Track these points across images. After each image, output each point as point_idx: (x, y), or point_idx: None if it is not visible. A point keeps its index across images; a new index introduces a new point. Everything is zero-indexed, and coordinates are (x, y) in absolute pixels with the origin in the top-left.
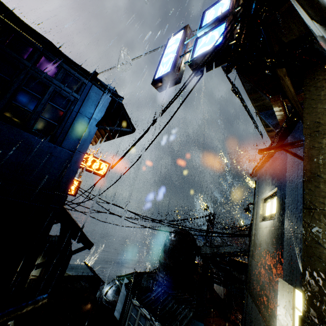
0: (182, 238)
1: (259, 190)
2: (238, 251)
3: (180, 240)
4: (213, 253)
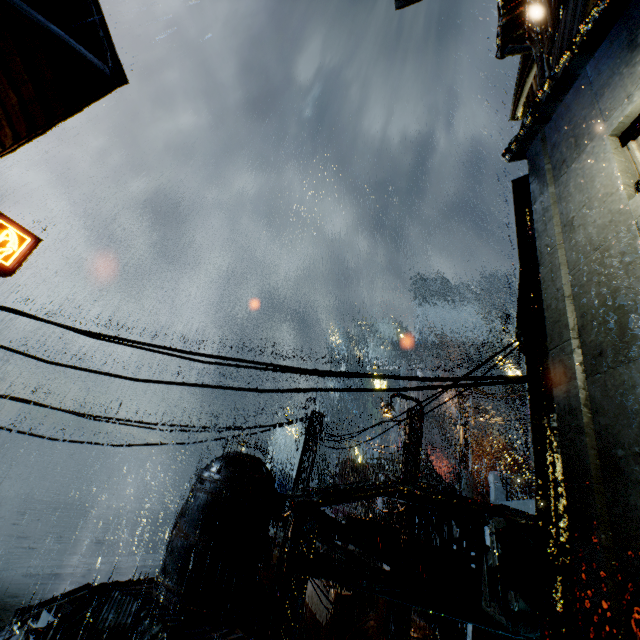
0: (239, 473)
1: (569, 147)
2: (387, 481)
3: (235, 478)
4: (325, 492)
